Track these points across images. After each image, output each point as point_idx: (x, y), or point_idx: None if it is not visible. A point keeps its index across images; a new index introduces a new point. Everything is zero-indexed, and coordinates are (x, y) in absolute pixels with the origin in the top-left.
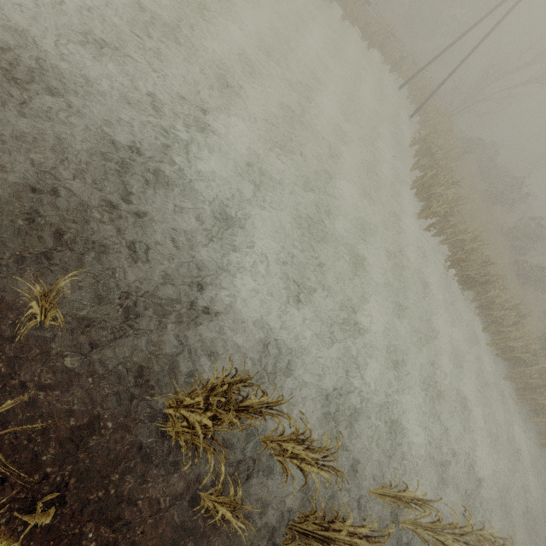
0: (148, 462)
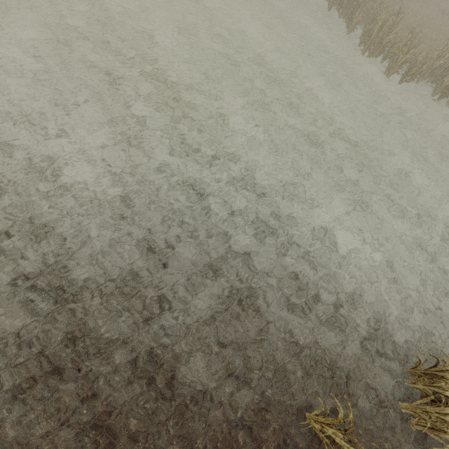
0: None
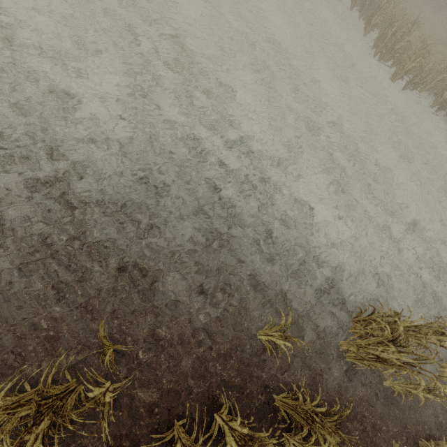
0: (351, 380)
